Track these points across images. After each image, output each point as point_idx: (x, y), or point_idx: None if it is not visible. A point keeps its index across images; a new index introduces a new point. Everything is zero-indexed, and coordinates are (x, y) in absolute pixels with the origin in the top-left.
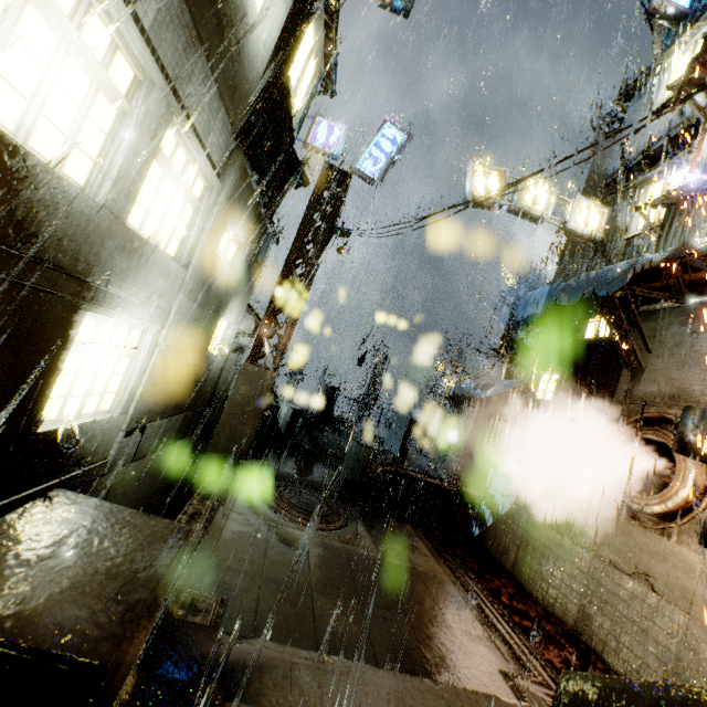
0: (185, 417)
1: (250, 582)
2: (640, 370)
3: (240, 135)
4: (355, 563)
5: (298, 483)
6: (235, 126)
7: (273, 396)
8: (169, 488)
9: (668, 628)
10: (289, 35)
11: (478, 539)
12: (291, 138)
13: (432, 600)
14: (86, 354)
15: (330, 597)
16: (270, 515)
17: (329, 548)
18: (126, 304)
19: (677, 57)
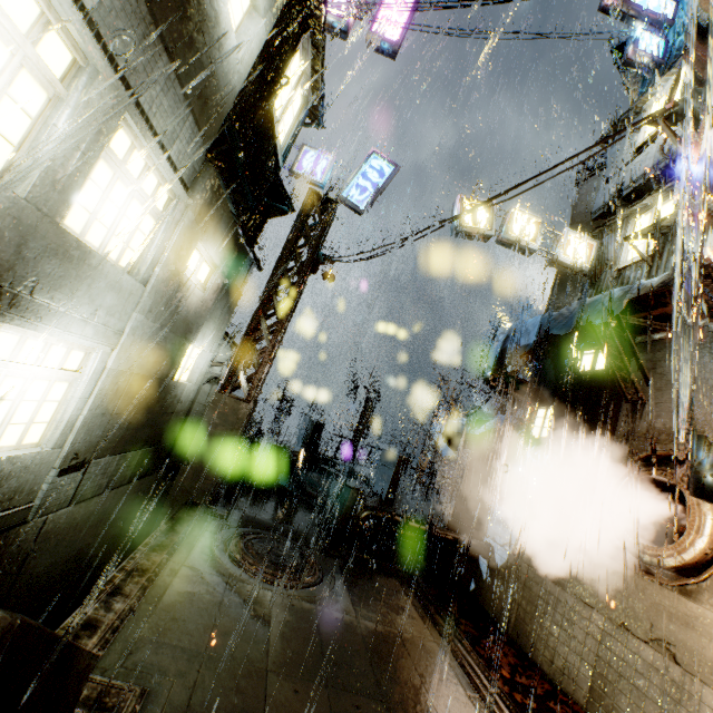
0: (144, 453)
1: (187, 663)
2: (641, 404)
3: (220, 156)
4: (326, 631)
5: (271, 530)
6: (207, 139)
7: (258, 432)
8: (123, 536)
9: (698, 711)
10: (273, 61)
11: (474, 595)
12: (276, 165)
13: (418, 678)
14: (4, 374)
15: (290, 679)
16: (230, 570)
17: (297, 611)
18: (60, 318)
19: (654, 102)
